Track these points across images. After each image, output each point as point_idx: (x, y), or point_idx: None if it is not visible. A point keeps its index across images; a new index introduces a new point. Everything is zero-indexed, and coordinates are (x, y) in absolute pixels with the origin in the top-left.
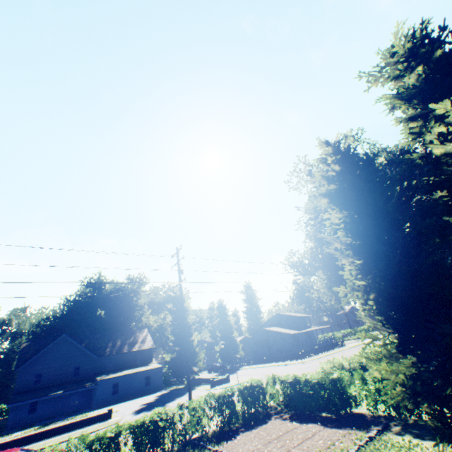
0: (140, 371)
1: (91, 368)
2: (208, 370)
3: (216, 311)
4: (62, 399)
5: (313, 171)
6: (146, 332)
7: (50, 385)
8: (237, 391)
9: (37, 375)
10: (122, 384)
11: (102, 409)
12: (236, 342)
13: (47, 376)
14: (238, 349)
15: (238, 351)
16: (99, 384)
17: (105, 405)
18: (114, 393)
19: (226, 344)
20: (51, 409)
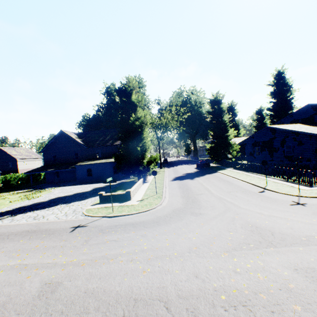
0: (108, 162)
1: (85, 155)
2: (196, 165)
3: (208, 108)
4: (71, 172)
5: None
6: None
7: (62, 163)
8: (3, 257)
9: (55, 156)
10: (94, 170)
11: (65, 187)
12: (227, 142)
13: (59, 158)
14: (228, 149)
15: (229, 151)
16: (76, 168)
17: (83, 182)
18: (90, 175)
19: (216, 143)
20: (66, 177)
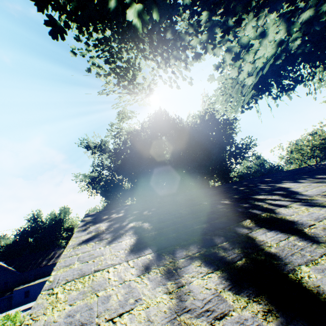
0: (46, 280)
1: (16, 281)
2: None
3: None
4: None
5: (91, 146)
6: (63, 249)
7: None
8: None
9: None
10: (32, 290)
11: (8, 311)
12: None
13: None
14: None
15: None
16: (14, 293)
17: (19, 305)
18: (26, 297)
19: None
20: None
